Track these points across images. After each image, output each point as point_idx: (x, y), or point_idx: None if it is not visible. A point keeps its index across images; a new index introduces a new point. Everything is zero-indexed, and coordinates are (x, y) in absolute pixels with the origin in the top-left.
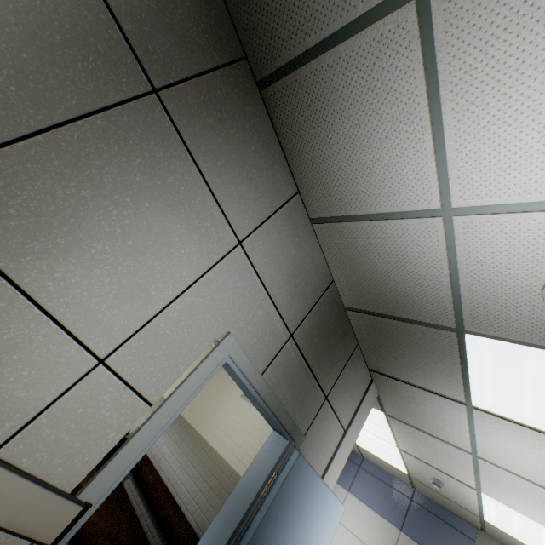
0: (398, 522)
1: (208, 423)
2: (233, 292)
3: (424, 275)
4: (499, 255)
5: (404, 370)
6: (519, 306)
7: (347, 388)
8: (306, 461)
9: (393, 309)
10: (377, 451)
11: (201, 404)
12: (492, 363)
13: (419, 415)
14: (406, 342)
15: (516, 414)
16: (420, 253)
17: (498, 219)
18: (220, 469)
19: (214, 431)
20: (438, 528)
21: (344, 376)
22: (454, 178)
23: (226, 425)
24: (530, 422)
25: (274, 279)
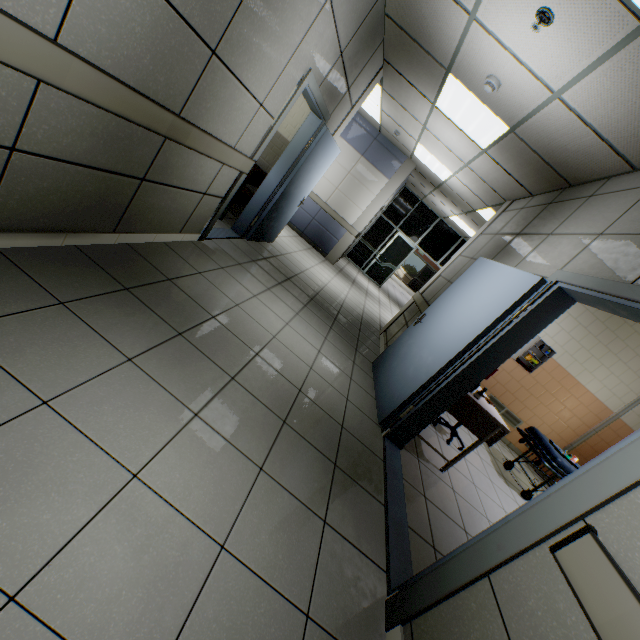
0: (362, 152)
1: None
2: (317, 40)
3: (446, 35)
4: (481, 53)
5: (408, 73)
6: (477, 78)
7: (363, 79)
8: (329, 132)
9: (419, 39)
10: (364, 106)
11: None
12: (454, 93)
13: (404, 99)
14: (417, 60)
15: (452, 117)
16: (449, 23)
17: (489, 39)
18: None
19: None
20: (385, 157)
21: (364, 71)
22: (484, 5)
23: None
24: (455, 123)
25: (343, 15)
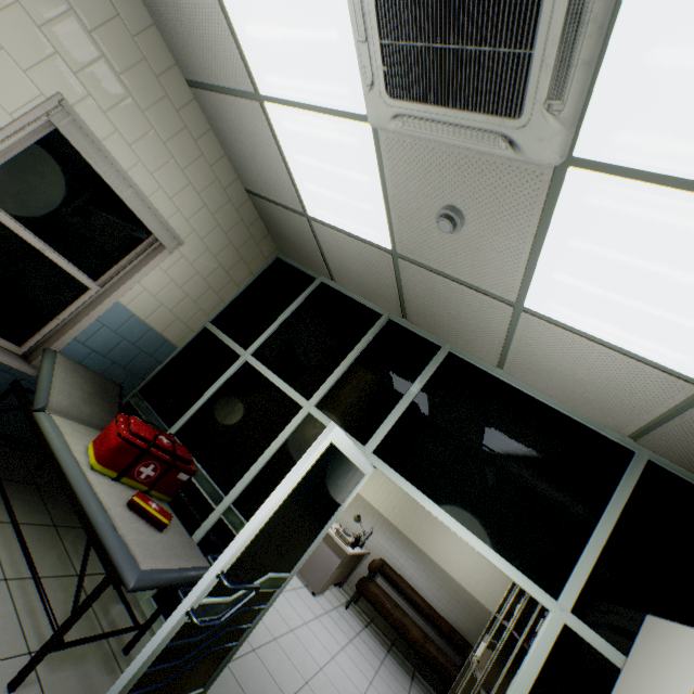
0: None
1: (433, 548)
2: None
3: None
4: None
5: None
6: None
7: None
8: None
9: None
10: None
11: (421, 530)
12: None
13: None
14: None
15: None
16: None
17: None
18: (454, 586)
19: (440, 556)
20: None
21: None
22: None
23: (450, 554)
24: None
25: None
